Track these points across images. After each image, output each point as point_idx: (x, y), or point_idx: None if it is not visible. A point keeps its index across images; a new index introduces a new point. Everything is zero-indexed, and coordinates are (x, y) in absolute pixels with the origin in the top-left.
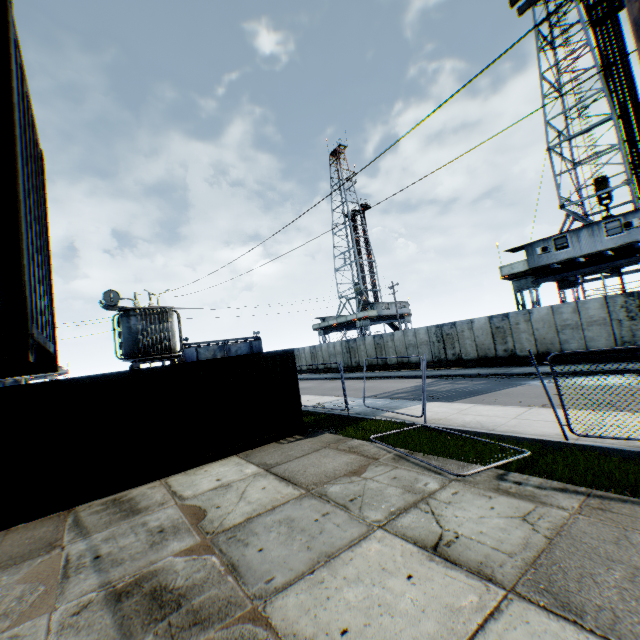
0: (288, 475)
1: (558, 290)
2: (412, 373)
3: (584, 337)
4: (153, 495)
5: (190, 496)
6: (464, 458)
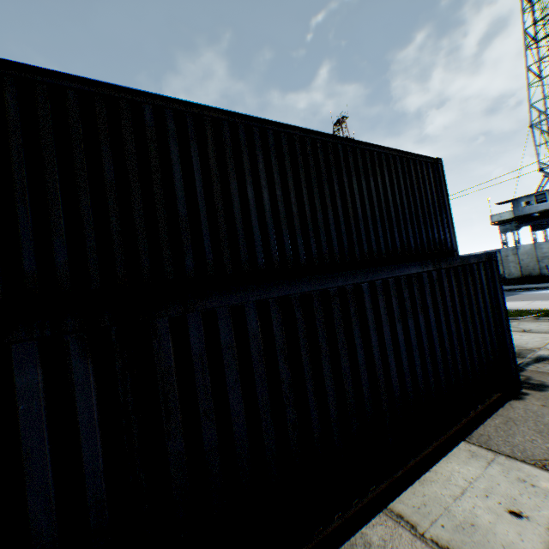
0: None
1: (530, 231)
2: None
3: None
4: None
5: None
6: (510, 317)
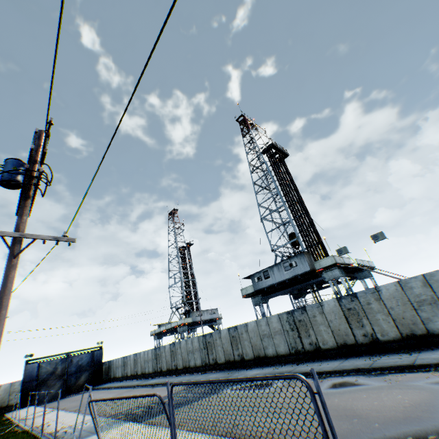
0: None
1: (294, 299)
2: (183, 378)
3: (274, 343)
4: None
5: None
6: None
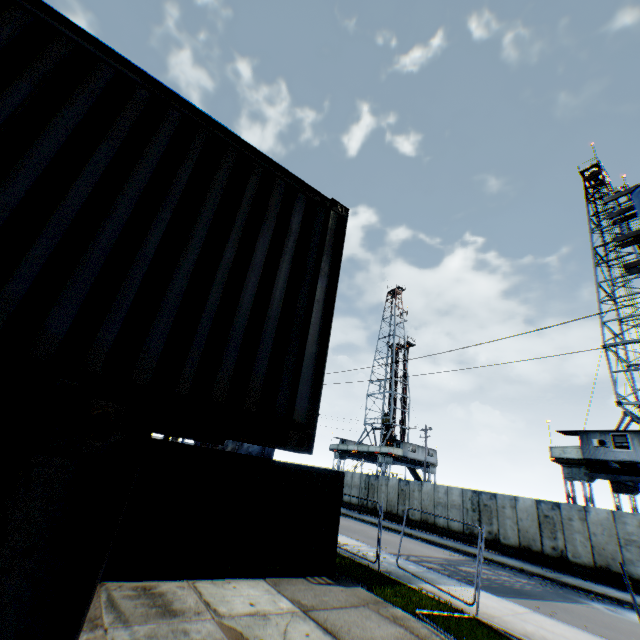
0: (331, 626)
1: (612, 491)
2: (438, 539)
3: None
4: (185, 597)
5: (226, 613)
6: None
